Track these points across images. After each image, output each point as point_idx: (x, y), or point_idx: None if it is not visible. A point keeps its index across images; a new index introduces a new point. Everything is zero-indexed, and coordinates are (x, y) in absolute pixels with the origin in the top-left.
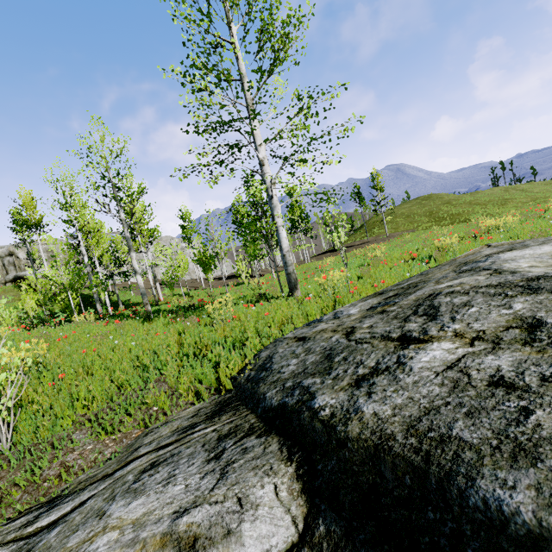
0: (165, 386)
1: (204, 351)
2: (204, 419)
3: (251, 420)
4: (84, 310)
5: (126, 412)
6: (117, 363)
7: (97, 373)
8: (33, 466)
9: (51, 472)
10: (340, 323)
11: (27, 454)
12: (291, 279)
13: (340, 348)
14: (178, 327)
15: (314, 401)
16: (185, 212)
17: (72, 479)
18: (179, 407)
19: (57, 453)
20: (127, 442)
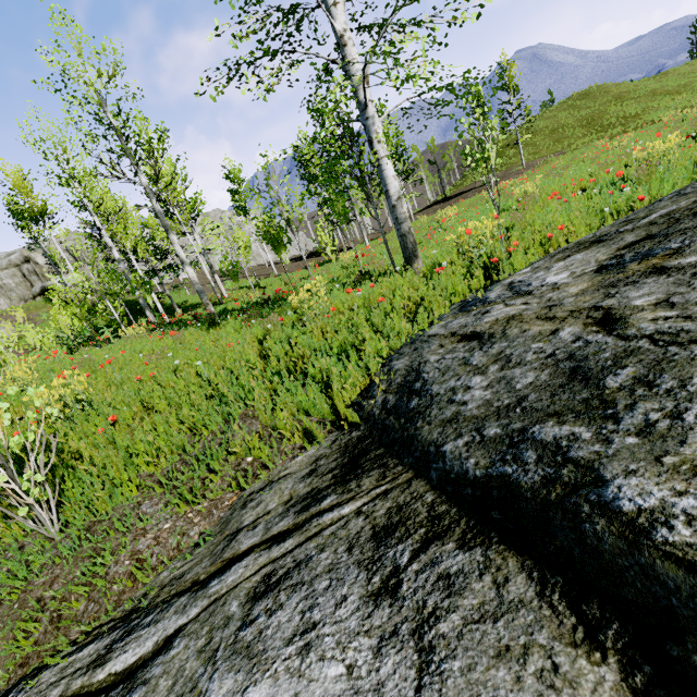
0: (256, 425)
1: (301, 364)
2: (332, 483)
3: (424, 496)
4: (135, 321)
5: (208, 467)
6: (183, 393)
7: (159, 409)
8: (91, 564)
9: (119, 568)
10: (545, 301)
11: (83, 542)
12: (406, 244)
13: (604, 357)
14: (256, 331)
15: (609, 491)
16: (232, 169)
17: (152, 577)
18: (284, 456)
19: (123, 537)
20: (218, 514)
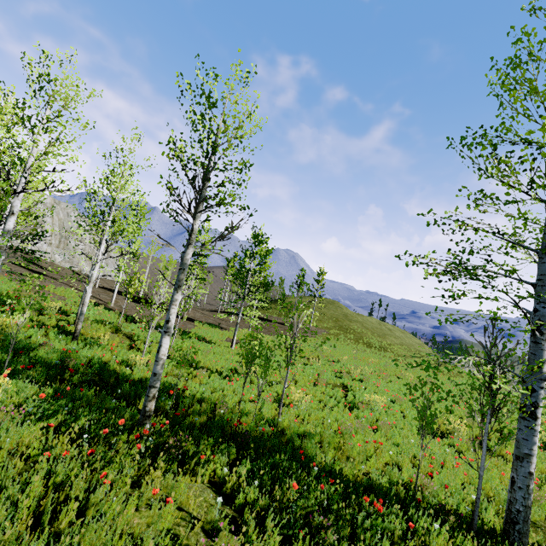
0: None
1: None
2: None
3: None
4: None
5: None
6: None
7: None
8: None
9: None
10: None
11: None
12: (528, 518)
13: None
14: None
15: None
16: (143, 207)
17: None
18: None
19: None
20: None
